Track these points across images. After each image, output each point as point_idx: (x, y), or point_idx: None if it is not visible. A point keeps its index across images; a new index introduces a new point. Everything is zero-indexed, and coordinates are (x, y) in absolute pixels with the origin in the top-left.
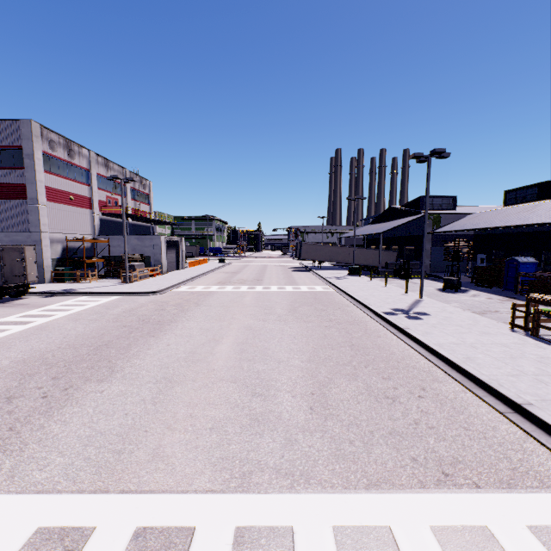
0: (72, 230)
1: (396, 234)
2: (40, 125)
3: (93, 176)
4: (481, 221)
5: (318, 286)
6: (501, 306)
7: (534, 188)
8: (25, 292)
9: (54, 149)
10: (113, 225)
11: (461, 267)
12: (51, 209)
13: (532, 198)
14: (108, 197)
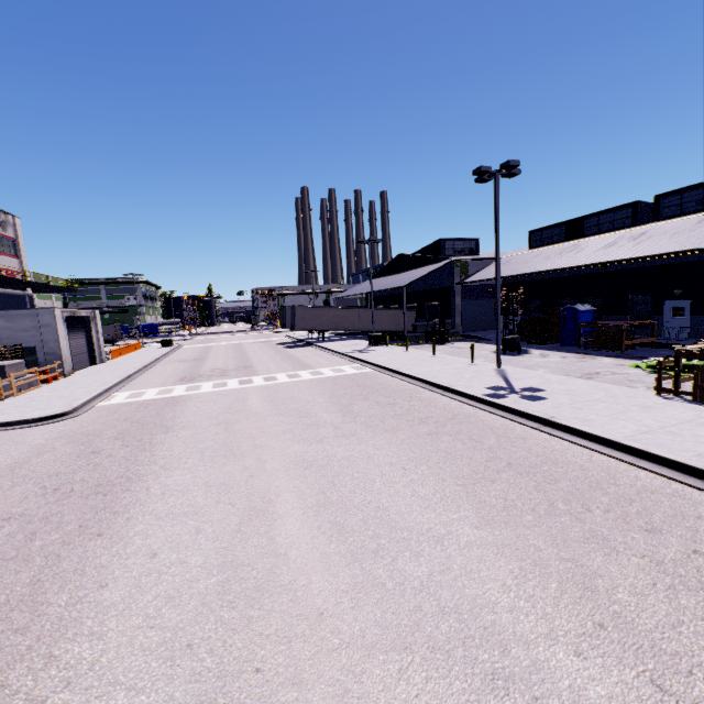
0: None
1: (412, 288)
2: None
3: None
4: (521, 266)
5: (345, 366)
6: (591, 366)
7: (560, 228)
8: None
9: None
10: None
11: (493, 323)
12: None
13: (560, 239)
14: None
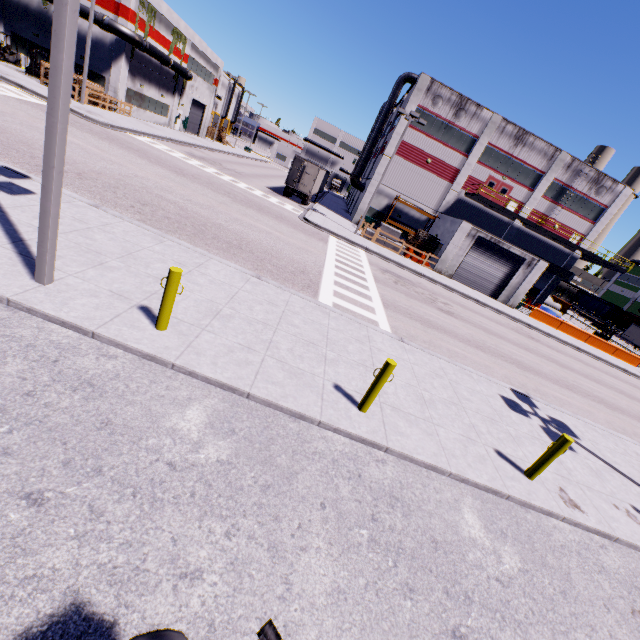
0: (410, 193)
1: None
2: (432, 79)
3: (479, 145)
4: None
5: (387, 324)
6: None
7: None
8: (304, 202)
9: (437, 106)
10: (477, 215)
11: None
12: (397, 164)
13: None
14: (493, 179)
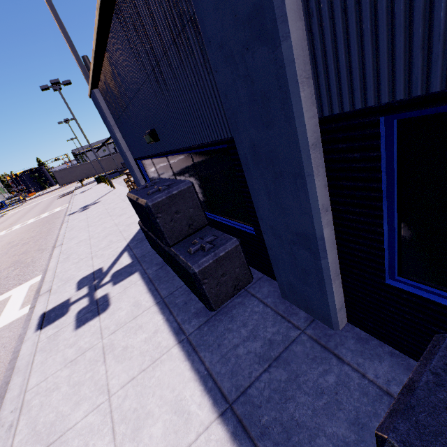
0: None
1: None
2: None
3: None
4: None
5: (60, 207)
6: None
7: None
8: None
9: None
10: None
11: None
12: None
13: None
14: None
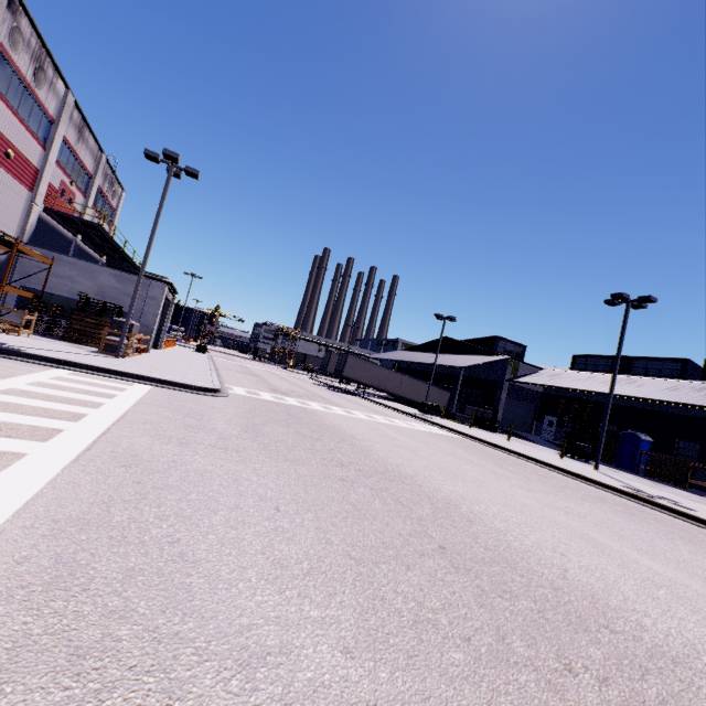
0: None
1: (452, 371)
2: None
3: (58, 135)
4: (578, 382)
5: (426, 425)
6: (678, 493)
7: (607, 360)
8: None
9: (16, 47)
10: (52, 237)
11: (526, 426)
12: None
13: (604, 369)
14: (64, 184)
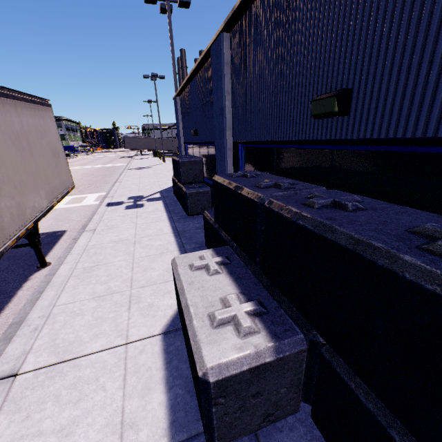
0: None
1: None
2: None
3: None
4: None
5: (121, 164)
6: None
7: None
8: None
9: None
10: None
11: None
12: None
13: None
14: None
